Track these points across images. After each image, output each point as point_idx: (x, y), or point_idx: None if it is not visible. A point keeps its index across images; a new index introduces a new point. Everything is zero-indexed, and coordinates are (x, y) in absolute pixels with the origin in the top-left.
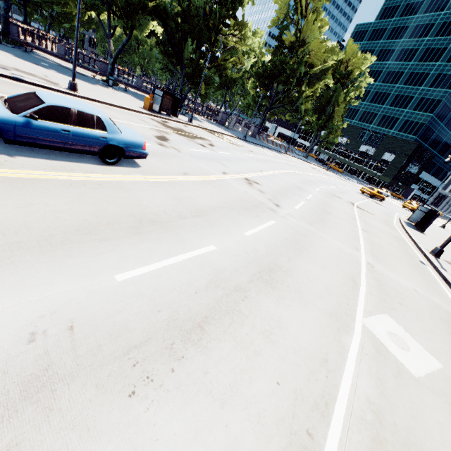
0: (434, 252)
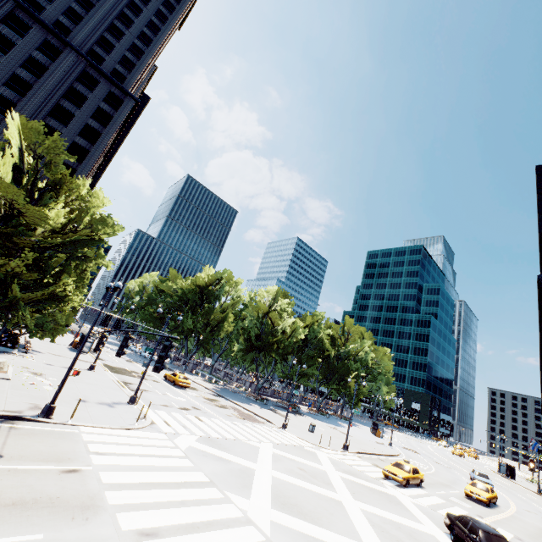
0: (538, 492)
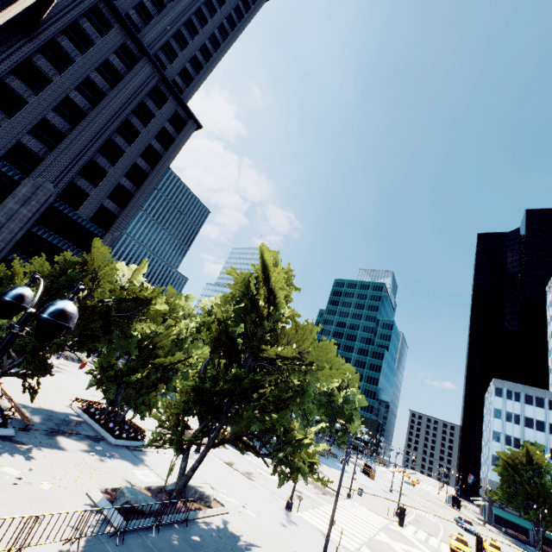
0: (484, 524)
